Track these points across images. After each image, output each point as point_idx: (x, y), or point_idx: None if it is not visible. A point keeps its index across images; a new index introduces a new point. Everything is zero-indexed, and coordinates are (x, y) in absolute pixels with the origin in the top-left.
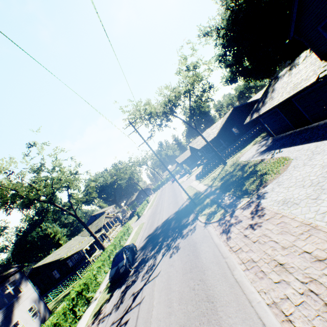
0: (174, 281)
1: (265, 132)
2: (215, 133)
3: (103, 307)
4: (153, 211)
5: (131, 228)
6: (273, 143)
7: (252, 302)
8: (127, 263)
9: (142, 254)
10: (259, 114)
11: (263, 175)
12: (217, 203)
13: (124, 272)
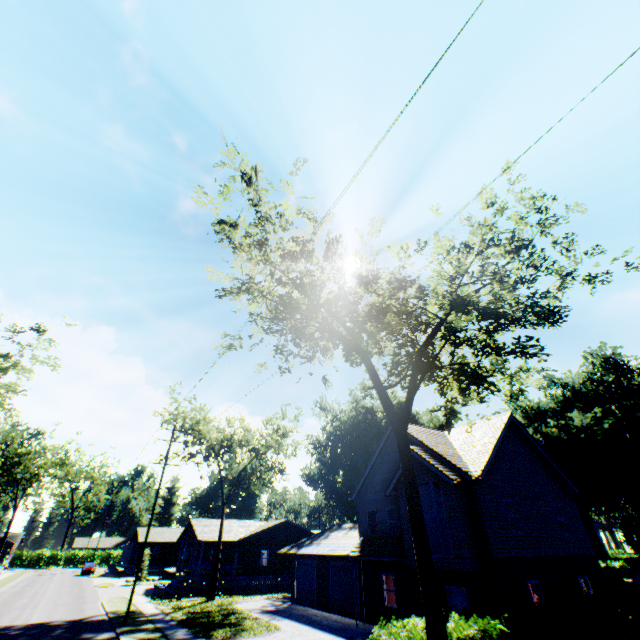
0: None
1: None
2: (240, 535)
3: None
4: (1, 599)
5: None
6: (286, 608)
7: None
8: None
9: None
10: (298, 551)
11: (244, 630)
12: (164, 632)
13: None
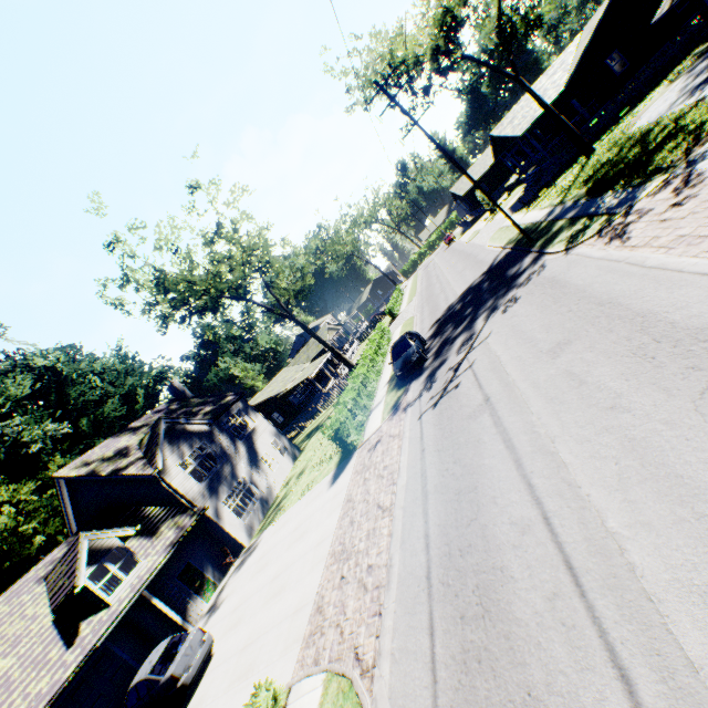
0: (526, 324)
1: (707, 40)
2: (562, 83)
3: (402, 400)
4: (424, 298)
5: (388, 331)
6: None
7: (683, 270)
8: (419, 350)
9: (438, 340)
10: None
11: (703, 126)
12: (587, 216)
13: (419, 359)
